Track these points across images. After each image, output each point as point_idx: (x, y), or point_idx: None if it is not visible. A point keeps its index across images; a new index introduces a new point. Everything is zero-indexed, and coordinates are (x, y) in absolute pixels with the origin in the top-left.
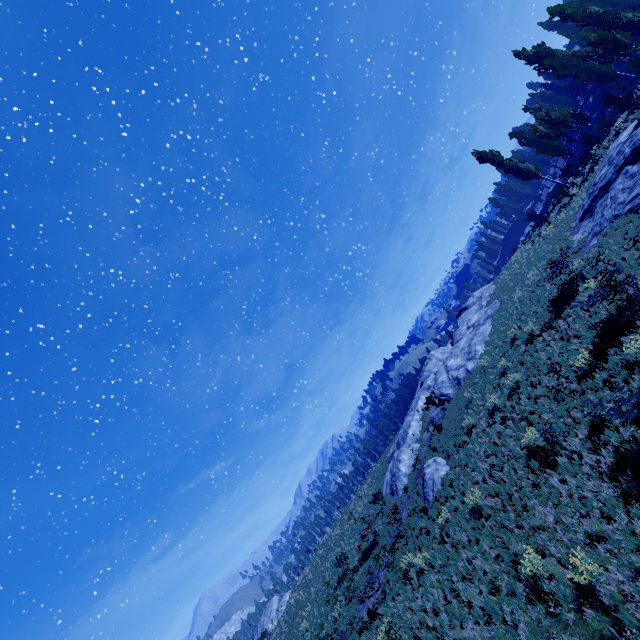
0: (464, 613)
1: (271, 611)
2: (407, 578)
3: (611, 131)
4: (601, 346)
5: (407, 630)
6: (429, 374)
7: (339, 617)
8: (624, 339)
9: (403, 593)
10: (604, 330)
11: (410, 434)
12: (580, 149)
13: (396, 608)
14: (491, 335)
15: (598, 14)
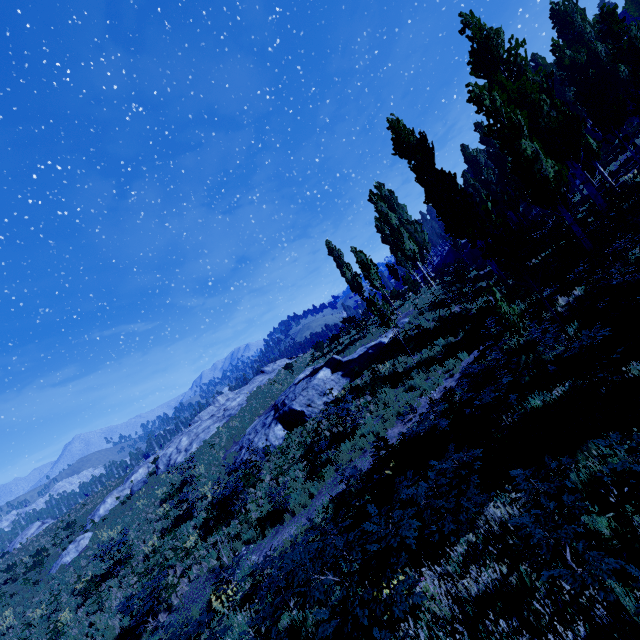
0: None
1: (26, 534)
2: None
3: (368, 323)
4: (102, 577)
5: None
6: (198, 420)
7: None
8: (94, 592)
9: None
10: (110, 567)
11: (132, 479)
12: (445, 260)
13: None
14: (204, 442)
15: (393, 226)
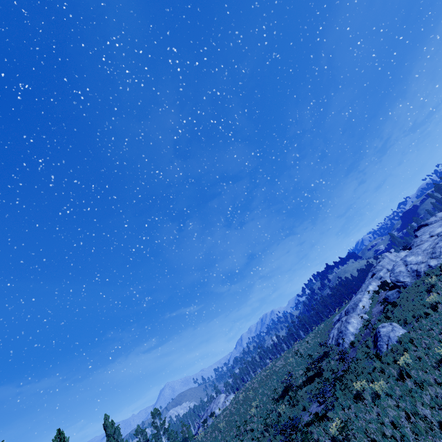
0: (436, 431)
1: (219, 402)
2: (358, 399)
3: None
4: None
5: (362, 432)
6: (381, 268)
7: (283, 414)
8: None
9: (356, 407)
10: None
11: (360, 306)
12: None
13: (349, 415)
14: None
15: None
